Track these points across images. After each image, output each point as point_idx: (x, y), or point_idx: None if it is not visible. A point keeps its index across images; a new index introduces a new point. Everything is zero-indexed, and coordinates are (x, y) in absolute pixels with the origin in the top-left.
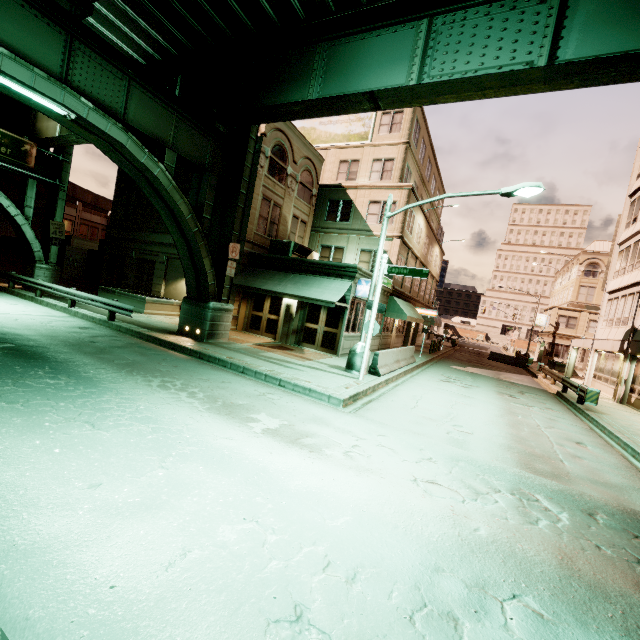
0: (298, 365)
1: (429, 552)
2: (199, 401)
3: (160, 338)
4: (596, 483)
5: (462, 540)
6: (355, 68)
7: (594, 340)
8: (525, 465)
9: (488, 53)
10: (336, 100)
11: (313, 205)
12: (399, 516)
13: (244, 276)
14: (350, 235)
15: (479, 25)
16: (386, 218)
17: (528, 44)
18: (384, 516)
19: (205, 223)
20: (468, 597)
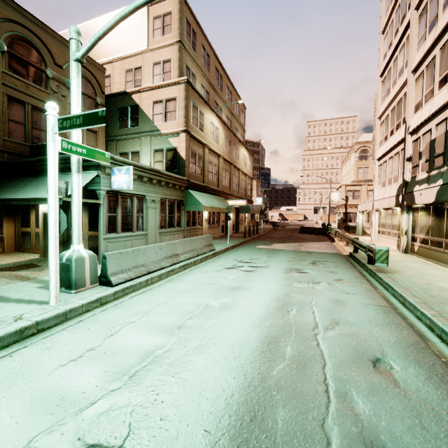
0: None
1: None
2: None
3: None
4: None
5: None
6: None
7: (373, 202)
8: None
9: None
10: None
11: None
12: None
13: None
14: (142, 138)
15: None
16: (73, 62)
17: None
18: None
19: None
20: None
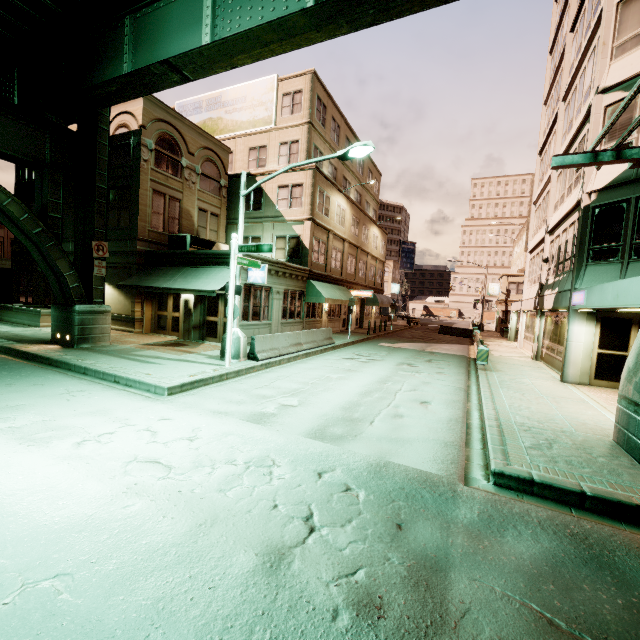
0: (165, 359)
1: (12, 539)
2: None
3: (16, 349)
4: (382, 440)
5: (87, 520)
6: (159, 38)
7: (522, 301)
8: (315, 431)
9: (266, 5)
10: (142, 74)
11: (224, 197)
12: (37, 503)
13: (139, 276)
14: (264, 223)
15: None
16: (241, 197)
17: None
18: (14, 505)
19: (54, 222)
20: None
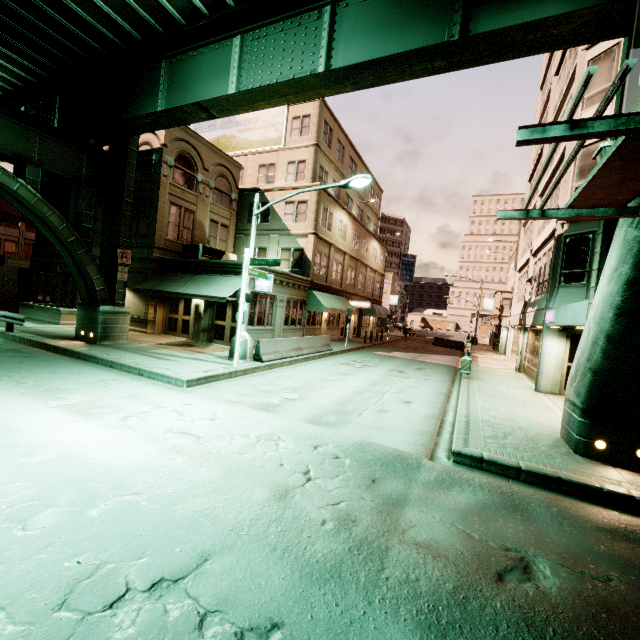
0: (180, 357)
1: (97, 473)
2: (20, 388)
3: (47, 343)
4: (368, 427)
5: (145, 465)
6: (191, 82)
7: (510, 317)
8: (312, 418)
9: (284, 64)
10: (175, 111)
11: (234, 209)
12: (106, 453)
13: (154, 281)
14: (270, 235)
15: (277, 40)
16: (254, 215)
17: (311, 55)
18: (90, 454)
19: (86, 232)
20: (87, 495)
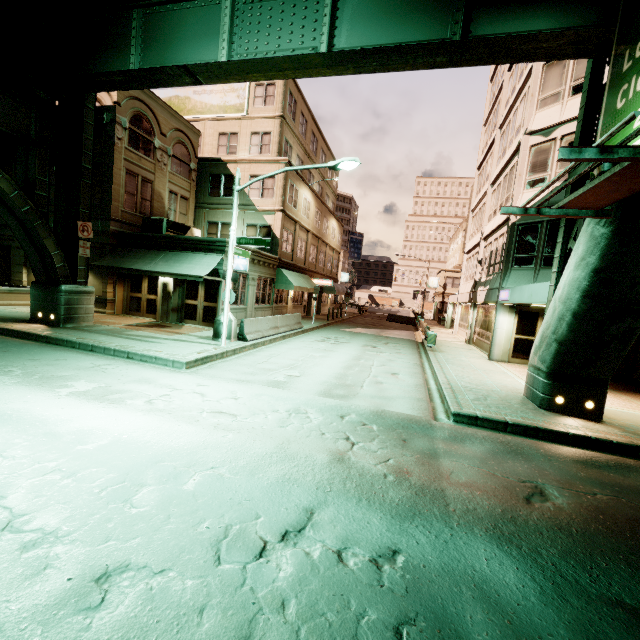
0: (162, 339)
1: (163, 453)
2: (11, 377)
3: (1, 327)
4: (374, 397)
5: (203, 443)
6: (172, 39)
7: (458, 295)
8: (324, 392)
9: (283, 36)
10: (155, 72)
11: (194, 180)
12: (158, 436)
13: (113, 257)
14: None
15: (274, 8)
16: (236, 192)
17: (312, 31)
18: (143, 437)
19: (41, 201)
20: (169, 473)
